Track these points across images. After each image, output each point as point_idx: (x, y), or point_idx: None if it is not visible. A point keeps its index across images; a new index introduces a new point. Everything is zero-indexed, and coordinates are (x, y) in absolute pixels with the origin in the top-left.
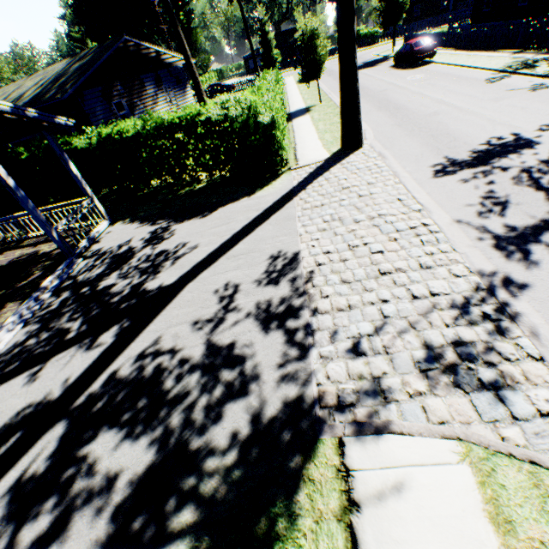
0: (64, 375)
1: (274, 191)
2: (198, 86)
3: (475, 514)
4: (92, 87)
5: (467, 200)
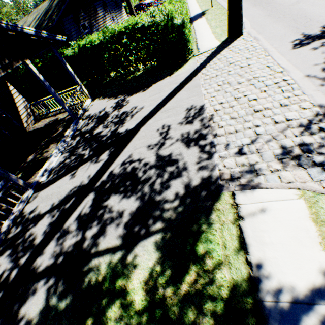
0: (87, 174)
1: (185, 71)
2: (130, 6)
3: (305, 219)
4: (67, 16)
5: (315, 61)
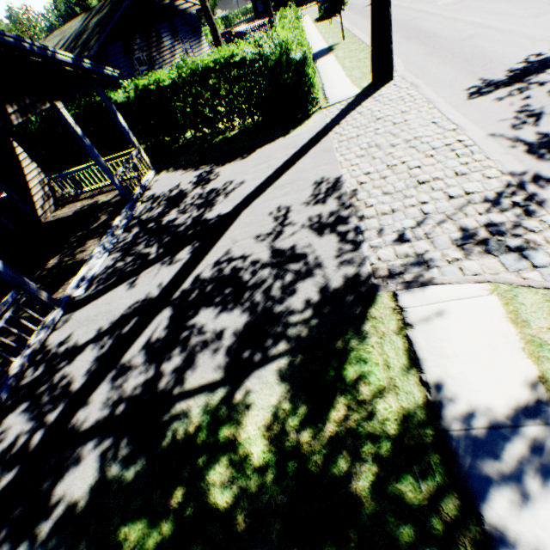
0: (157, 281)
1: (307, 130)
2: (215, 32)
3: (500, 320)
4: (113, 43)
5: (501, 116)
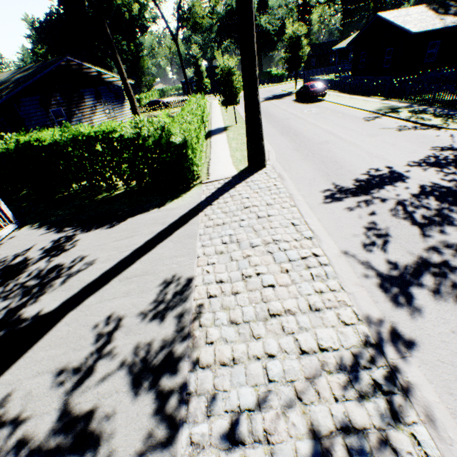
0: None
1: (183, 204)
2: (133, 102)
3: None
4: (30, 96)
5: (352, 229)
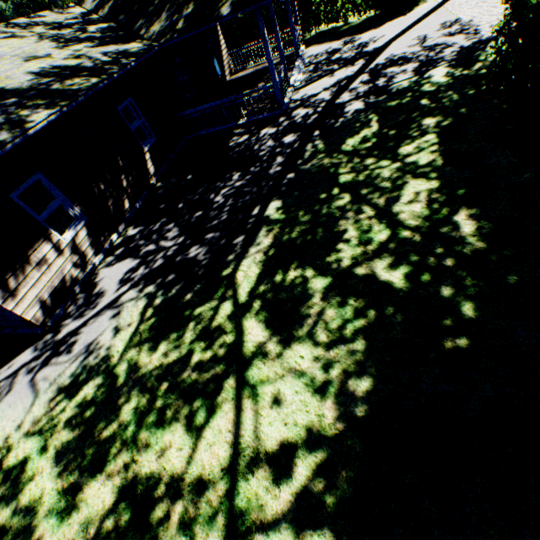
0: (349, 72)
1: (424, 9)
2: None
3: None
4: None
5: None
